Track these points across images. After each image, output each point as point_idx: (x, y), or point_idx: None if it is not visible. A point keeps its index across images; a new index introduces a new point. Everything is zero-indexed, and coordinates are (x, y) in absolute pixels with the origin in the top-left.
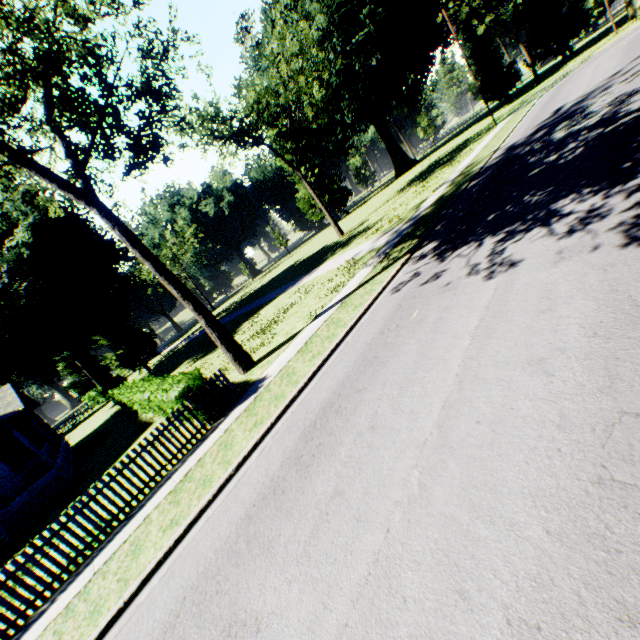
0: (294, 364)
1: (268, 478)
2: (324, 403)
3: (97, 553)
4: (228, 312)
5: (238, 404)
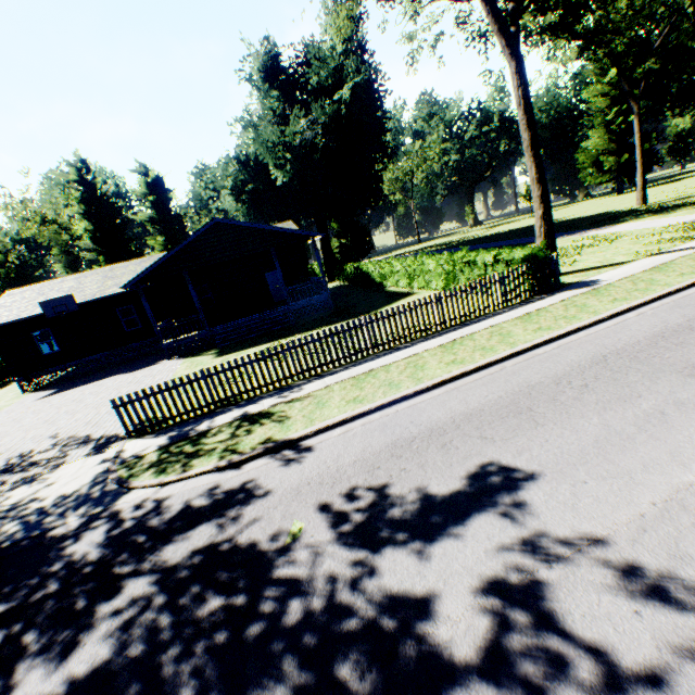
0: (647, 276)
1: (670, 324)
2: None
3: (442, 333)
4: (450, 246)
5: (564, 290)
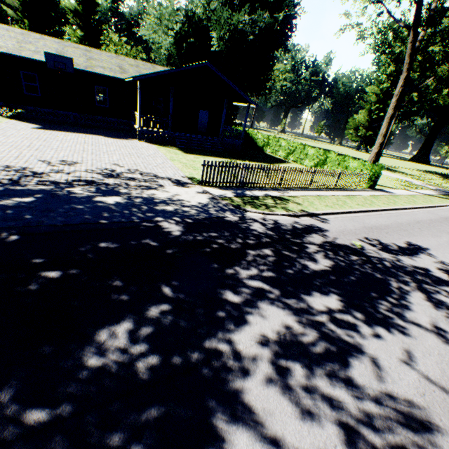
0: (410, 198)
1: (432, 218)
2: (446, 217)
3: (337, 190)
4: None
5: (378, 191)
